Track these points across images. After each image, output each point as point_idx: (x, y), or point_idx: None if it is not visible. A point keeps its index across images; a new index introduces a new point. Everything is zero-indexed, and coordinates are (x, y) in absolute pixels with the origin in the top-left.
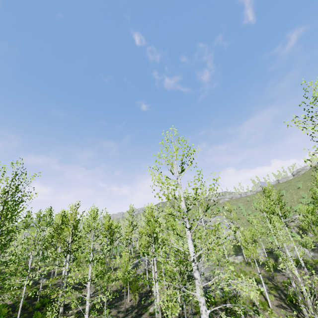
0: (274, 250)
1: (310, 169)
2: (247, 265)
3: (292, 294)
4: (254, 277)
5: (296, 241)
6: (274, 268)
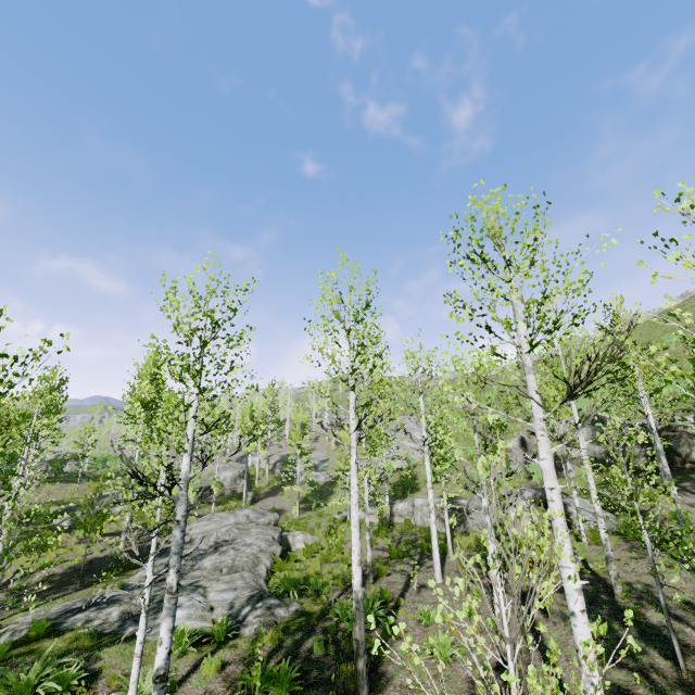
0: (454, 502)
1: (646, 321)
2: (373, 531)
3: (312, 657)
4: (334, 570)
5: (534, 485)
6: (421, 549)
